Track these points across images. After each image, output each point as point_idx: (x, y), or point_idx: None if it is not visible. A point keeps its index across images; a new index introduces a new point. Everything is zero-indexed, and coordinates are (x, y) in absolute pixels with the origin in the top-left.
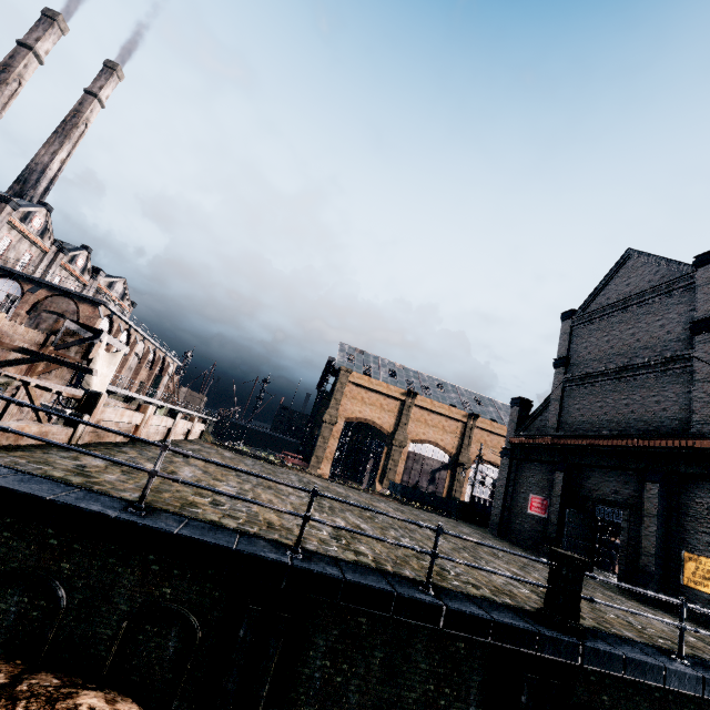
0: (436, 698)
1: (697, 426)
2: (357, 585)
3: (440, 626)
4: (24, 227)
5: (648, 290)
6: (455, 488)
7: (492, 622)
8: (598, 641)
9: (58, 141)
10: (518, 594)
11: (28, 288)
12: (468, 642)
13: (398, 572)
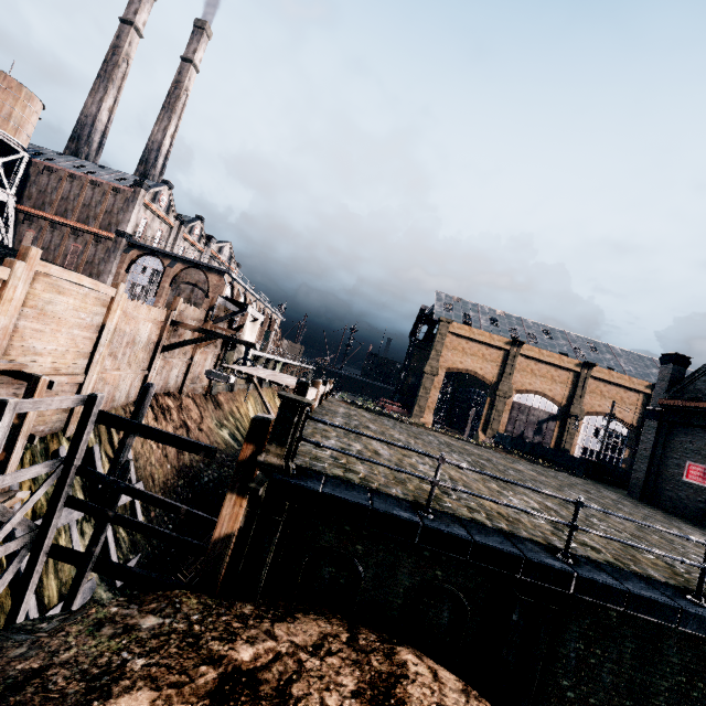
0: (688, 689)
1: None
2: (642, 596)
3: None
4: (155, 207)
5: None
6: (564, 440)
7: None
8: None
9: (166, 116)
10: None
11: (167, 264)
12: None
13: (649, 575)
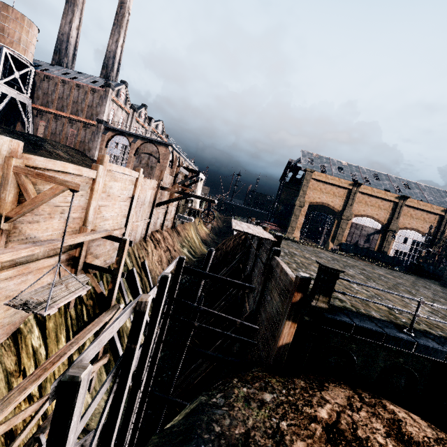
0: None
1: None
2: None
3: None
4: (118, 100)
5: None
6: (384, 245)
7: None
8: None
9: (116, 31)
10: None
11: (132, 140)
12: None
13: None
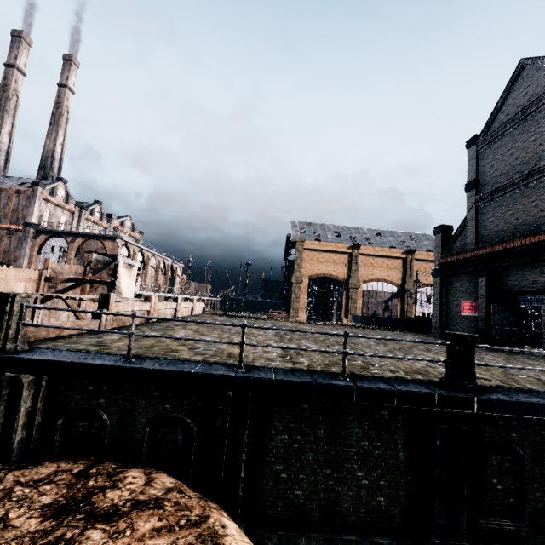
0: (371, 450)
1: None
2: (284, 382)
3: (354, 400)
4: (54, 199)
5: (544, 93)
6: (406, 310)
7: (395, 392)
8: (494, 394)
9: (54, 130)
10: (433, 372)
11: (70, 240)
12: (390, 410)
13: (325, 371)
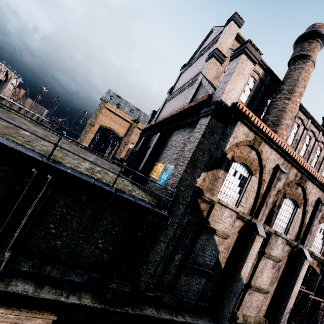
0: None
1: (184, 105)
2: None
3: None
4: None
5: (207, 45)
6: None
7: None
8: None
9: None
10: None
11: None
12: None
13: None
